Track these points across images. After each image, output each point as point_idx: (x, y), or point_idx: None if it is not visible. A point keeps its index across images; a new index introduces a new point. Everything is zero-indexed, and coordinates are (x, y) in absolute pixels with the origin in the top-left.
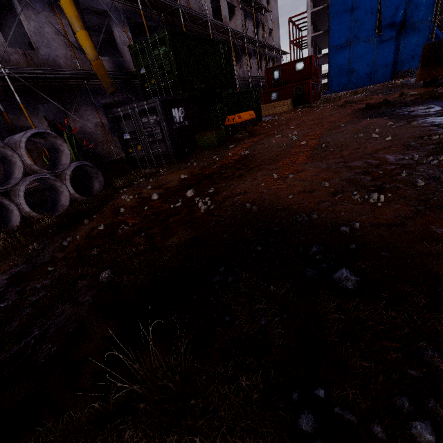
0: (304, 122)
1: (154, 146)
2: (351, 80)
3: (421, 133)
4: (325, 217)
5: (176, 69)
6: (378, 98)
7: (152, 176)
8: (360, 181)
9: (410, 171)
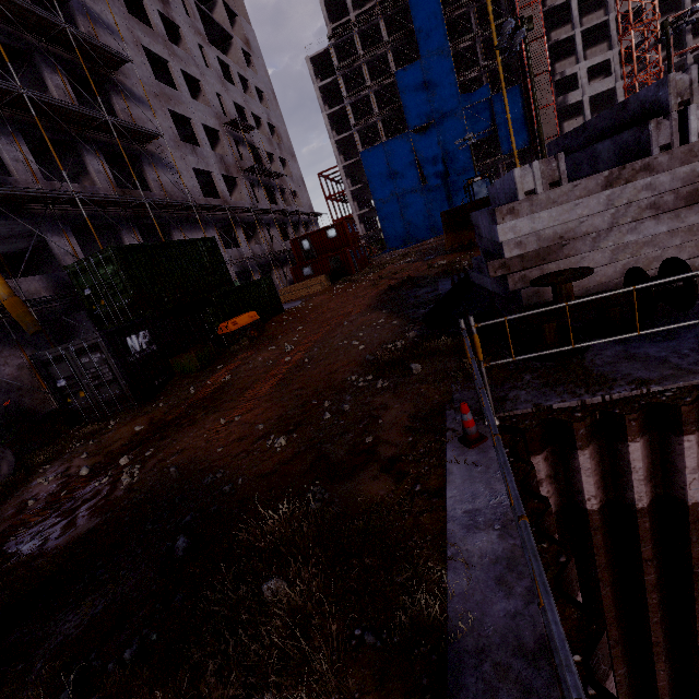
0: (324, 313)
1: (104, 389)
2: (411, 234)
3: (391, 337)
4: (227, 474)
5: (132, 287)
6: (414, 269)
7: (96, 434)
8: (291, 417)
9: (337, 398)
